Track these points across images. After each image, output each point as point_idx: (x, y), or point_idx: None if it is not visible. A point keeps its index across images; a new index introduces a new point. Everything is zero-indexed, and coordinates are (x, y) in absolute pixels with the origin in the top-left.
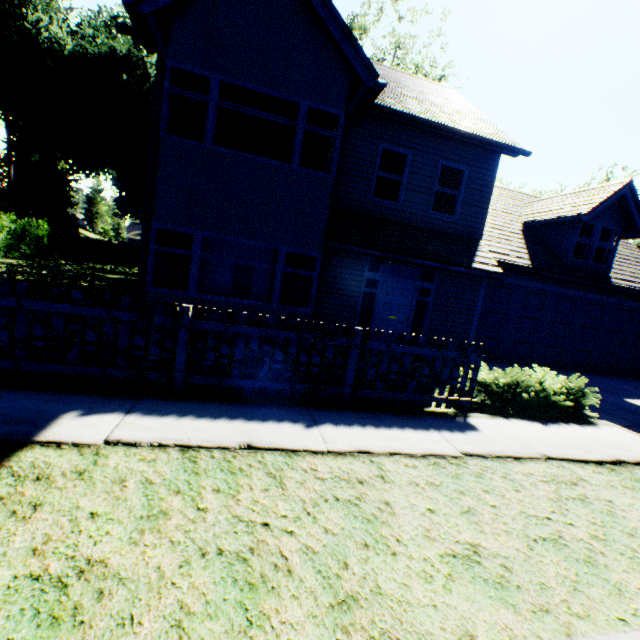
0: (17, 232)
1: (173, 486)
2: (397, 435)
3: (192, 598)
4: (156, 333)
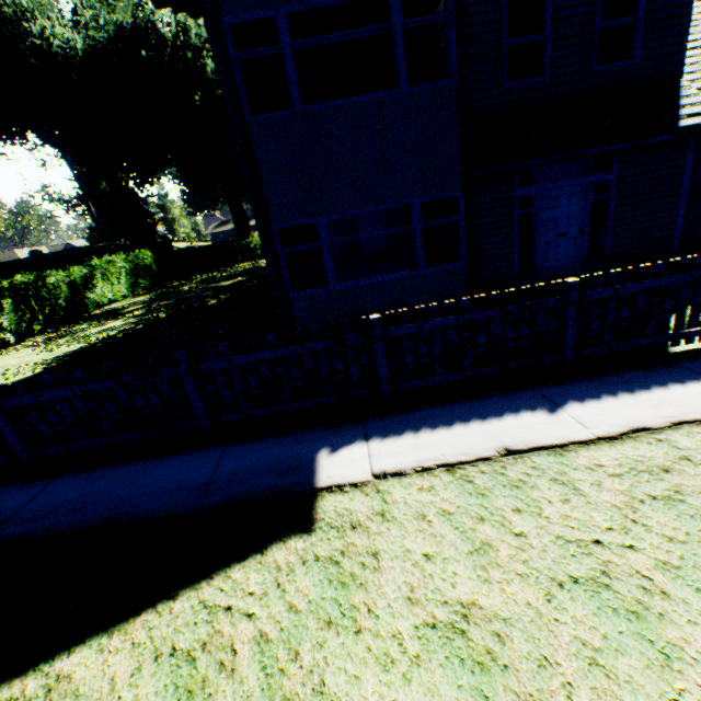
0: (131, 269)
1: (472, 513)
2: (664, 397)
3: (586, 633)
4: (352, 353)
